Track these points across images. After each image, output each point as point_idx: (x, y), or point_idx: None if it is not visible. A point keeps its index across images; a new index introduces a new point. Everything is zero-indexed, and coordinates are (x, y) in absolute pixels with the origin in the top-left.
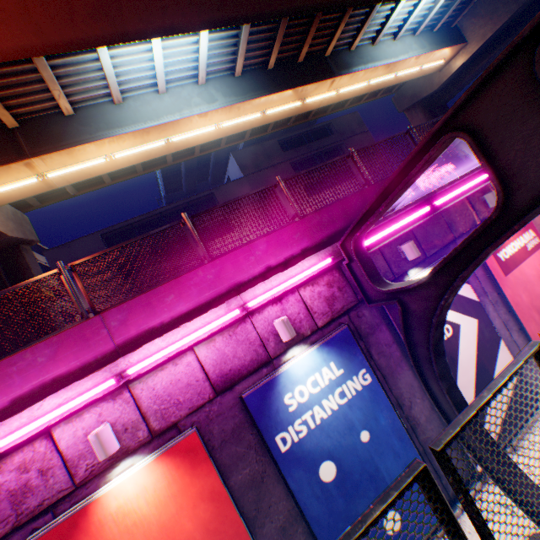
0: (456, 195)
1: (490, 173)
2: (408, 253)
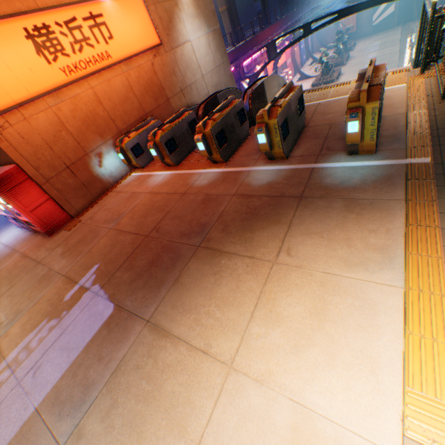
0: (255, 57)
1: (268, 56)
2: (245, 71)
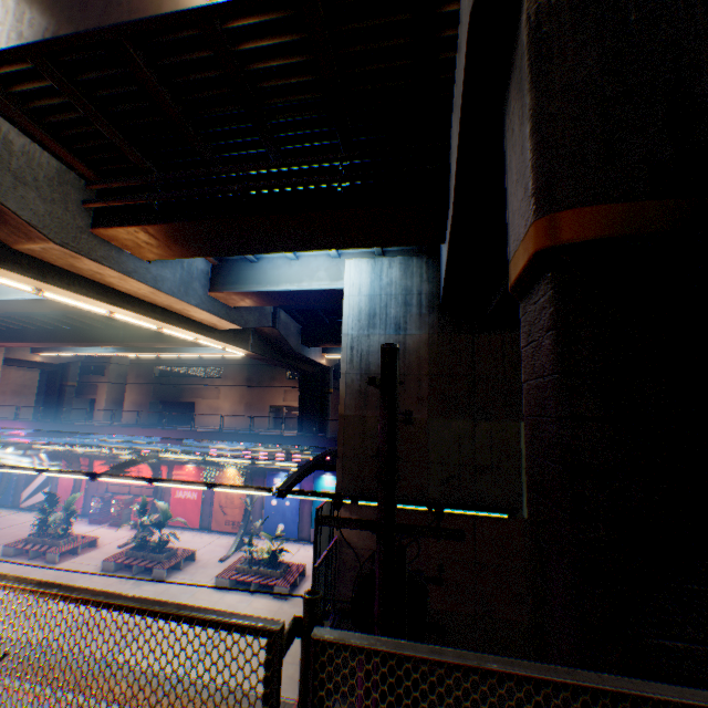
0: None
1: None
2: None
